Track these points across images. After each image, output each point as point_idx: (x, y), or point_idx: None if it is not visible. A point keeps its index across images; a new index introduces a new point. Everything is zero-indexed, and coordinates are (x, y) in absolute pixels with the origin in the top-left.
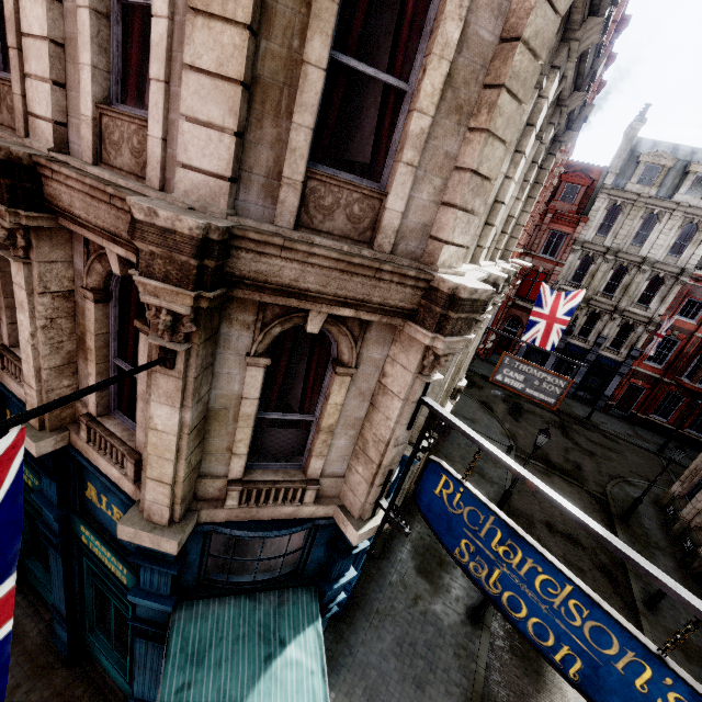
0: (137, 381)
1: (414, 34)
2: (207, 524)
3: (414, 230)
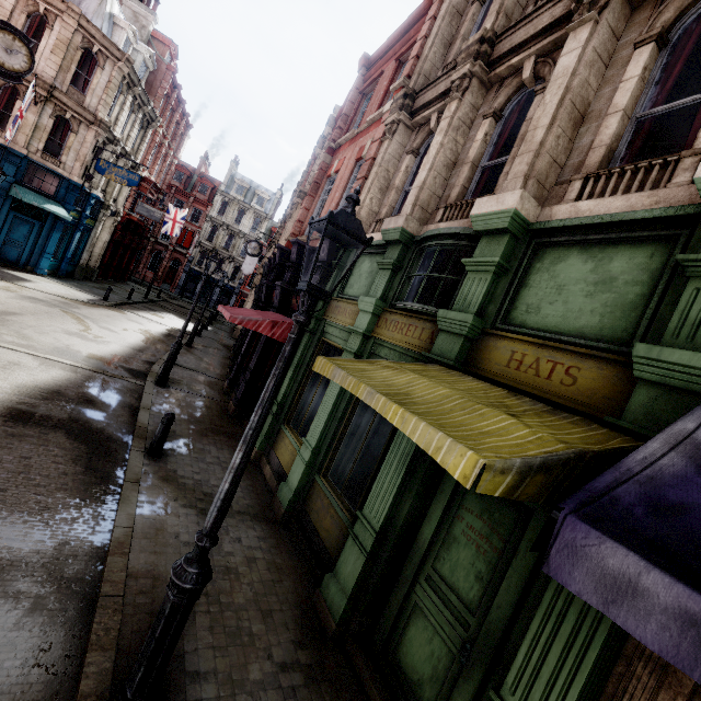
0: (13, 112)
1: (92, 73)
2: (31, 158)
3: (93, 107)
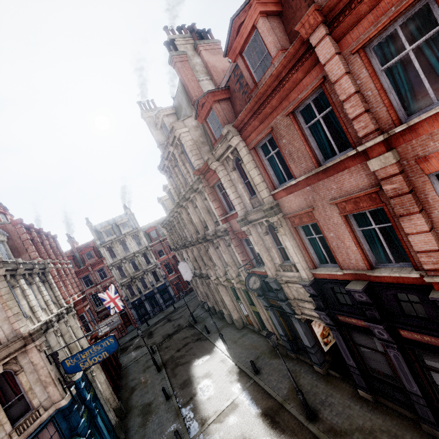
0: None
1: None
2: None
3: (10, 333)
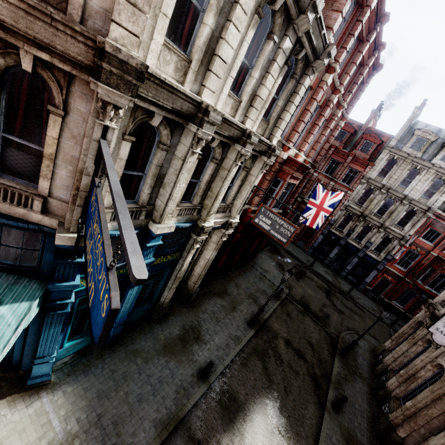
0: None
1: None
2: None
3: (98, 12)
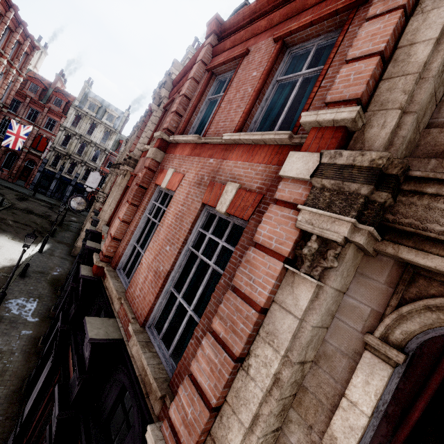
0: None
1: None
2: None
3: None
